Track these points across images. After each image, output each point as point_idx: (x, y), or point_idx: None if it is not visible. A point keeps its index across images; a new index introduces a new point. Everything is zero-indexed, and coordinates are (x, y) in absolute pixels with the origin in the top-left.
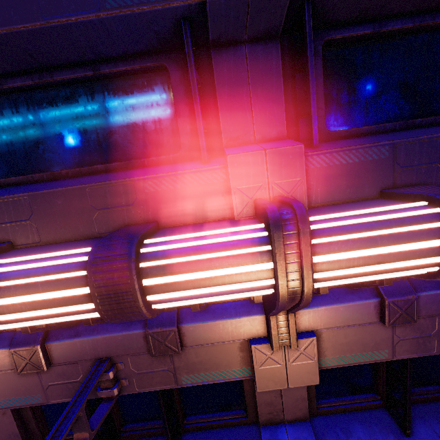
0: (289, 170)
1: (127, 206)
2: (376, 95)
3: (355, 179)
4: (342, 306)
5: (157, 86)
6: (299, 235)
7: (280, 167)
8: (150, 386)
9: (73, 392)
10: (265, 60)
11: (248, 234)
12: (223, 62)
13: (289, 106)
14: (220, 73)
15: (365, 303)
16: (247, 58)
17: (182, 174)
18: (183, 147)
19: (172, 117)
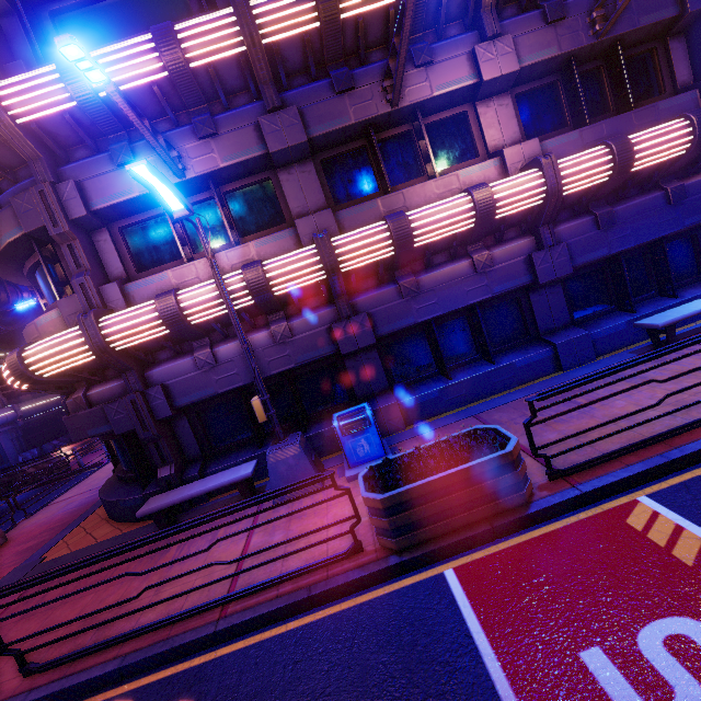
0: None
1: None
2: None
3: None
4: (521, 18)
5: None
6: None
7: None
8: (416, 98)
9: (369, 110)
10: None
11: None
12: None
13: None
14: None
15: (534, 14)
16: None
17: None
18: None
19: None
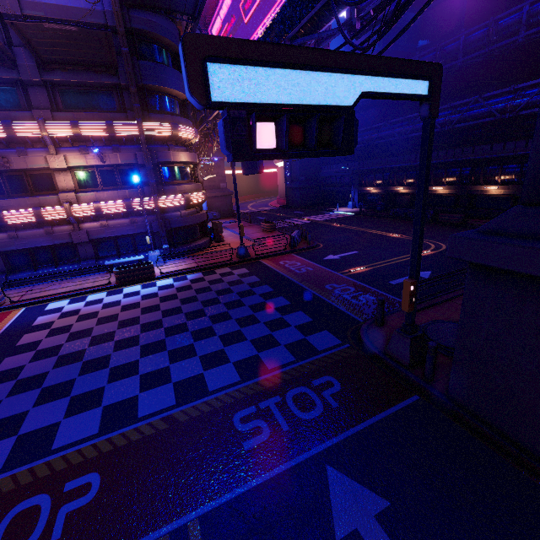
0: (48, 115)
1: (8, 118)
2: (78, 103)
3: (66, 120)
4: (70, 149)
5: (13, 91)
6: (42, 122)
7: (45, 114)
8: (20, 167)
9: None
10: (42, 91)
11: (34, 122)
12: (31, 89)
13: (52, 102)
14: (30, 92)
15: (76, 149)
16: (37, 89)
17: (22, 113)
18: (23, 108)
19: (19, 100)
